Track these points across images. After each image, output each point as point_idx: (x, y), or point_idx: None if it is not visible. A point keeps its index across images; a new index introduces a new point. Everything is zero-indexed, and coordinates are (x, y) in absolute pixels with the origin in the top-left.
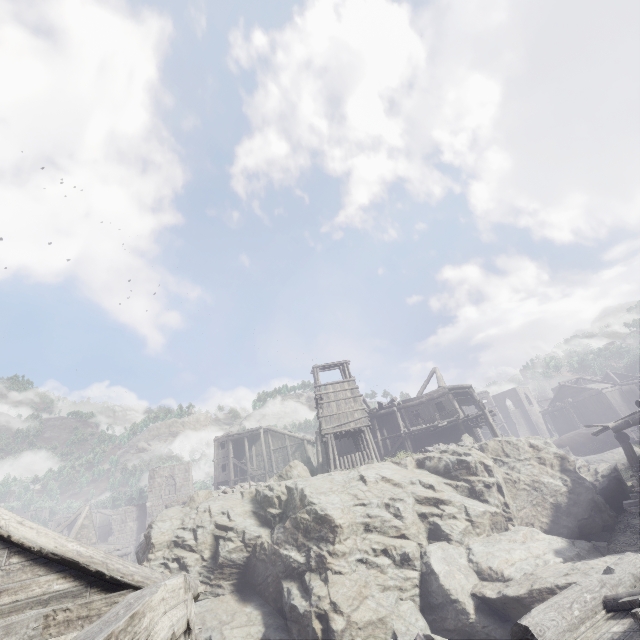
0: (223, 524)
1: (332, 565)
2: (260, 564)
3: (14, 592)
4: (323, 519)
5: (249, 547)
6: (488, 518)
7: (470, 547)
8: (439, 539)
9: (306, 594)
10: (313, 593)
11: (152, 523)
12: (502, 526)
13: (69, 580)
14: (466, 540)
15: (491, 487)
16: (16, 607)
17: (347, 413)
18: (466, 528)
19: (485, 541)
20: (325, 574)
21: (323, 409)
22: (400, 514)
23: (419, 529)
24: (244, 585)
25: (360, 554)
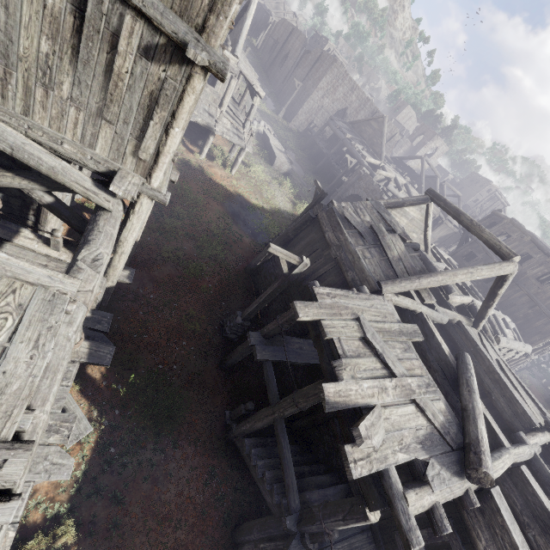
0: None
1: None
2: None
3: None
4: None
5: None
6: None
7: None
8: None
9: None
10: None
11: None
12: None
13: None
14: None
15: None
16: None
17: None
18: None
19: None
20: None
21: None
22: None
23: None
24: None
25: None
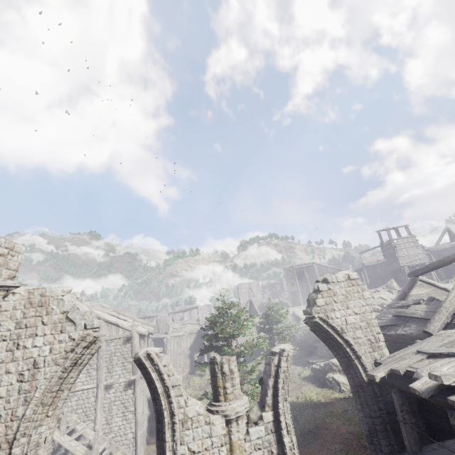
0: None
1: None
2: None
3: None
4: None
5: None
6: None
7: None
8: None
9: None
10: None
11: None
12: None
13: None
14: None
15: None
16: None
17: (414, 255)
18: None
19: None
20: None
21: (398, 252)
22: None
23: None
24: None
25: None
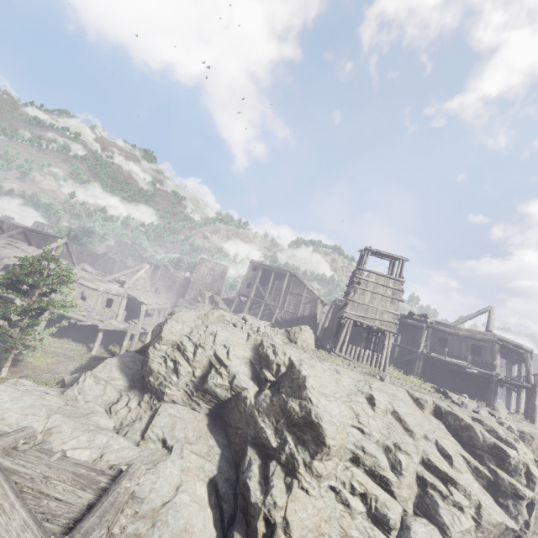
0: (220, 357)
1: (302, 478)
2: (237, 412)
3: None
4: (313, 426)
5: (234, 391)
6: (499, 529)
7: None
8: (429, 518)
9: (264, 482)
10: (271, 493)
11: (173, 312)
12: (505, 537)
13: None
14: None
15: (523, 500)
16: None
17: (377, 310)
18: (468, 528)
19: None
20: (291, 480)
21: (355, 293)
22: (399, 469)
23: (411, 493)
24: (218, 415)
25: (335, 482)
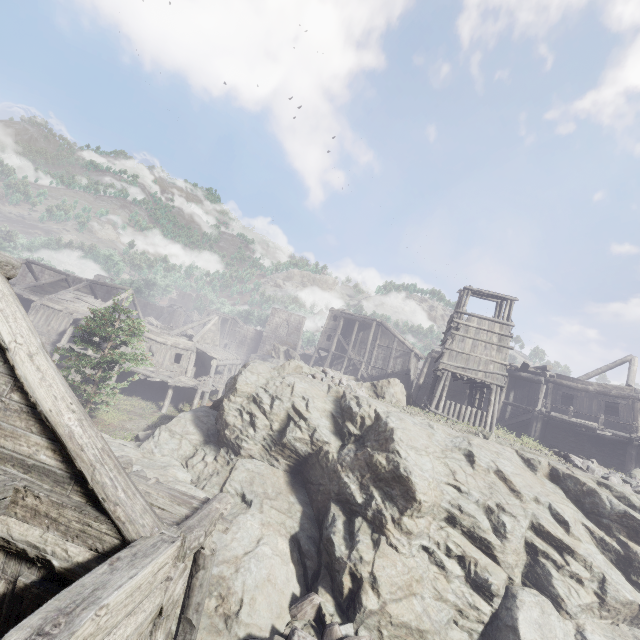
0: (299, 409)
1: (390, 534)
2: (318, 468)
3: (4, 435)
4: (402, 480)
5: (314, 446)
6: (630, 610)
7: (586, 636)
8: (541, 589)
9: (349, 538)
10: (356, 548)
11: (247, 365)
12: None
13: (57, 457)
14: (581, 617)
15: None
16: (1, 454)
17: (481, 359)
18: (589, 603)
19: (609, 634)
20: (378, 536)
21: (453, 341)
22: (503, 532)
23: (518, 560)
24: (298, 472)
25: (428, 542)
